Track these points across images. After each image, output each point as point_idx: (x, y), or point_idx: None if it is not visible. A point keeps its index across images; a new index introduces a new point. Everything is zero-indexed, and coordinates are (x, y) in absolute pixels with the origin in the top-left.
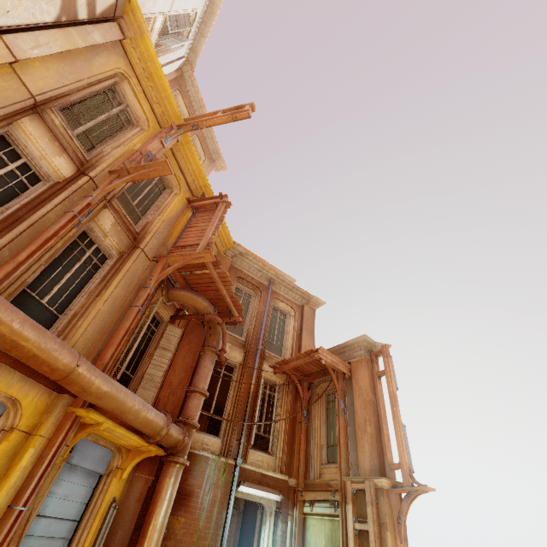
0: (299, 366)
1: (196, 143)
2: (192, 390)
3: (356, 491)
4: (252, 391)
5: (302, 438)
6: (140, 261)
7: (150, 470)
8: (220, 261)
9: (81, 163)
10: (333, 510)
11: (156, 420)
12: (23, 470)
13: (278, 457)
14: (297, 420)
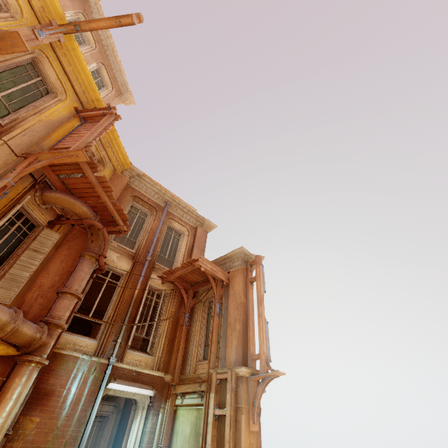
0: (184, 275)
1: (102, 72)
2: (63, 291)
3: (221, 381)
4: (135, 297)
5: (181, 339)
6: (1, 154)
7: (2, 371)
8: (97, 164)
9: None
10: (200, 400)
11: None
12: None
13: (157, 357)
14: (179, 324)
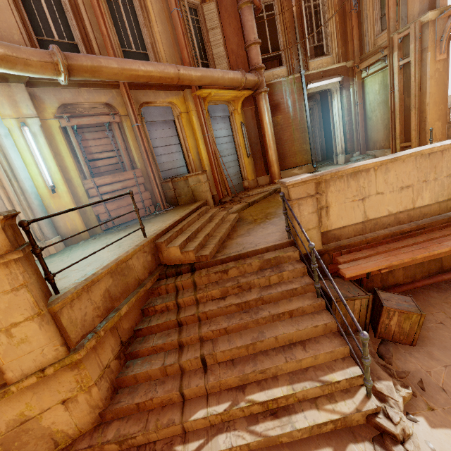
0: None
1: None
2: (248, 45)
3: (403, 39)
4: (295, 14)
5: (353, 26)
6: None
7: (250, 104)
8: None
9: None
10: (384, 64)
11: (236, 77)
12: (197, 124)
13: (334, 54)
14: (347, 12)
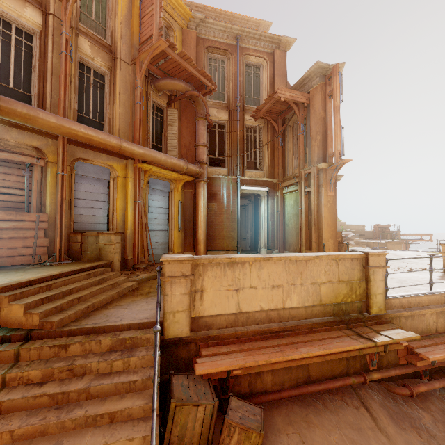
0: (270, 109)
1: None
2: (197, 145)
3: (308, 174)
4: (239, 137)
5: (279, 157)
6: (124, 69)
7: (191, 188)
8: (174, 43)
9: (40, 4)
10: (297, 188)
11: (178, 163)
12: (131, 190)
13: (265, 171)
14: (276, 147)
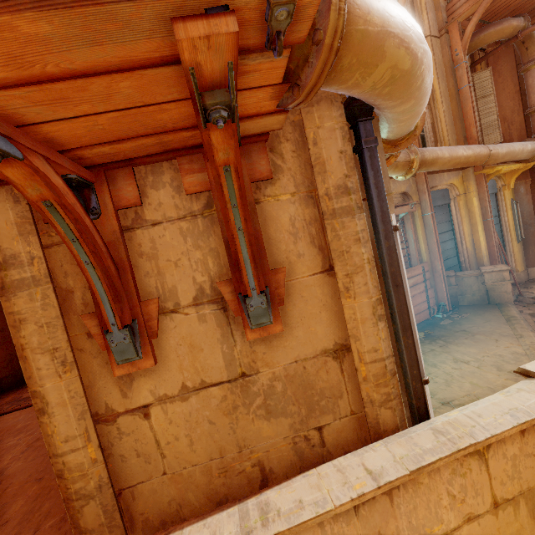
0: None
1: None
2: None
3: None
4: None
5: None
6: (435, 48)
7: (524, 177)
8: None
9: None
10: None
11: (532, 148)
12: (477, 207)
13: None
14: None
